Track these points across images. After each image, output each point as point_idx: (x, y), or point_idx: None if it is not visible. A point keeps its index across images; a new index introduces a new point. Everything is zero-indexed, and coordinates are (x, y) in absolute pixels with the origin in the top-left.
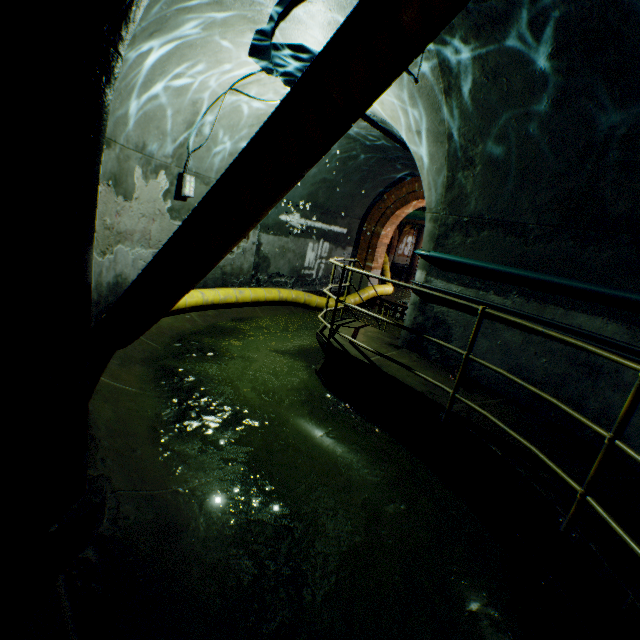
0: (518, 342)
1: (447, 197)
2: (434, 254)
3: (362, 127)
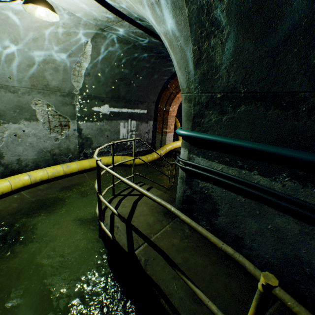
0: (294, 231)
1: (197, 74)
2: (192, 134)
3: (127, 29)
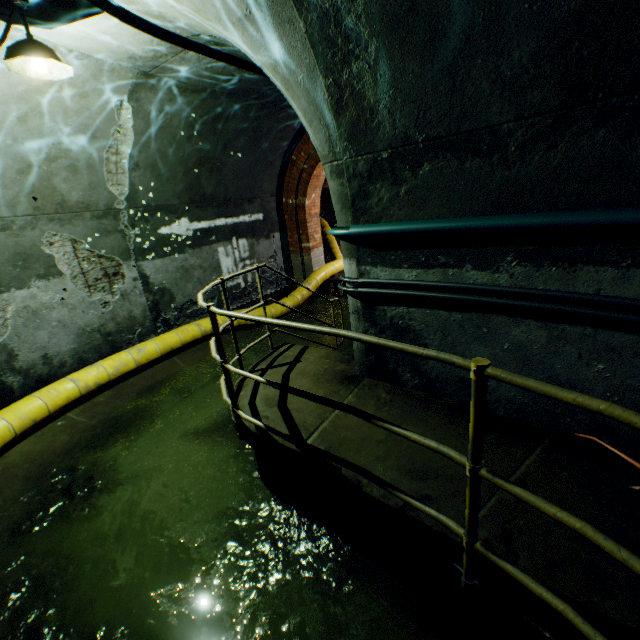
0: (541, 341)
1: (342, 126)
2: (356, 230)
3: (195, 63)
